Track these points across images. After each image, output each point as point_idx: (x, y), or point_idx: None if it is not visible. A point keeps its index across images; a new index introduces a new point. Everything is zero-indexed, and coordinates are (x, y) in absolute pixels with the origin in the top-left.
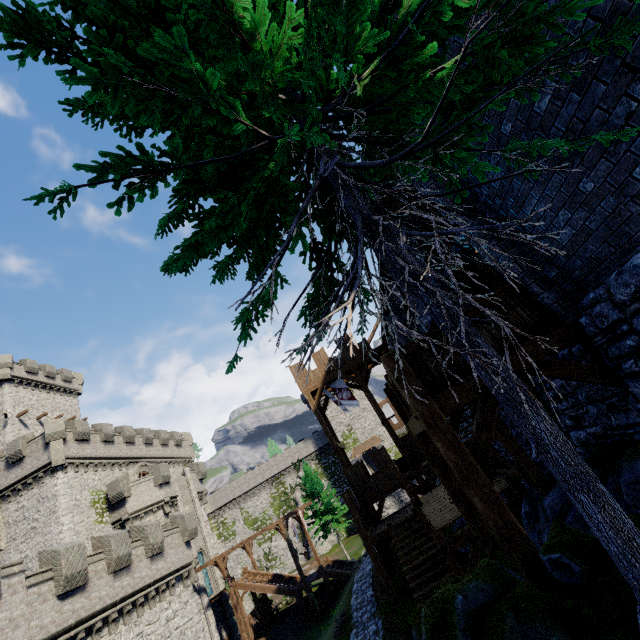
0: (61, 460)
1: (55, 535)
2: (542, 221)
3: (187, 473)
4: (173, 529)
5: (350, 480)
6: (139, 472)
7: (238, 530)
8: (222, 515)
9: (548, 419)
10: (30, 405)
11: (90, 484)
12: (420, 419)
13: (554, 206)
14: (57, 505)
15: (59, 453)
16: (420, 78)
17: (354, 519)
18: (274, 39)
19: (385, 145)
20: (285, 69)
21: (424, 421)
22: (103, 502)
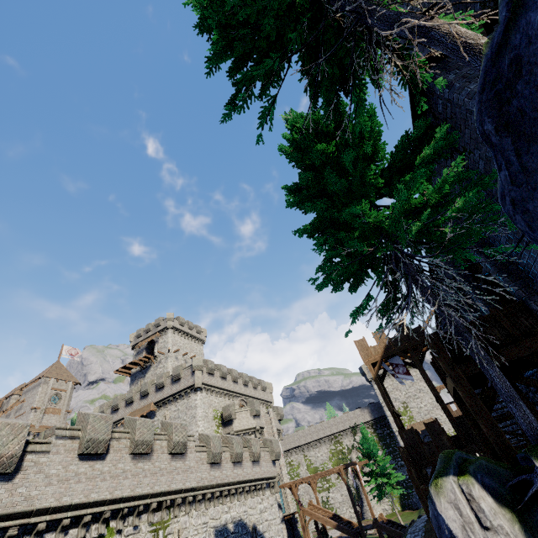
0: (200, 384)
1: (194, 432)
2: (533, 268)
3: (270, 412)
4: (265, 448)
5: (405, 442)
6: (239, 404)
7: (301, 473)
8: (289, 457)
9: (497, 372)
10: (180, 346)
11: (213, 404)
12: (449, 377)
13: (537, 262)
14: (196, 413)
15: (199, 379)
16: (435, 234)
17: (408, 469)
18: (376, 216)
19: (423, 244)
20: (379, 222)
21: (451, 378)
22: (219, 419)
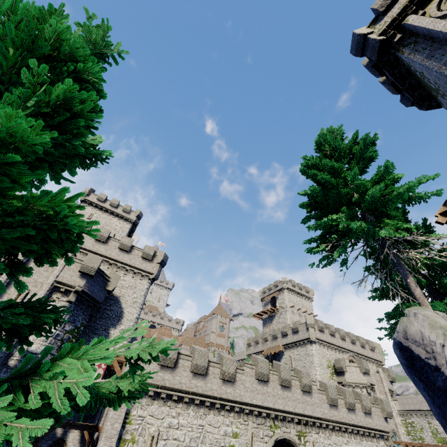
0: (313, 338)
1: (313, 374)
2: None
3: (380, 372)
4: (375, 404)
5: None
6: (349, 359)
7: (426, 438)
8: (409, 417)
9: None
10: (294, 302)
11: (326, 355)
12: None
13: None
14: (313, 360)
15: (312, 334)
16: None
17: None
18: None
19: None
20: None
21: None
22: (332, 368)
